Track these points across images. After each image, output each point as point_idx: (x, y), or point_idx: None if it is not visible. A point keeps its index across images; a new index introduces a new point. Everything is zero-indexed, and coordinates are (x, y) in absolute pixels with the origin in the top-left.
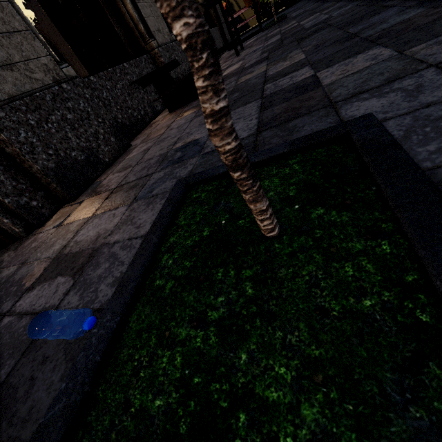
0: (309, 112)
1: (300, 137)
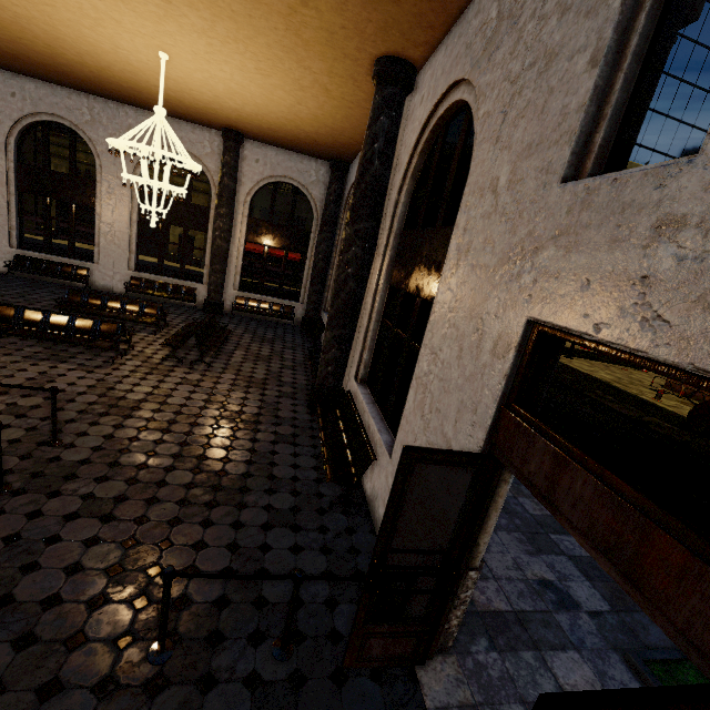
0: (636, 610)
1: (680, 650)
